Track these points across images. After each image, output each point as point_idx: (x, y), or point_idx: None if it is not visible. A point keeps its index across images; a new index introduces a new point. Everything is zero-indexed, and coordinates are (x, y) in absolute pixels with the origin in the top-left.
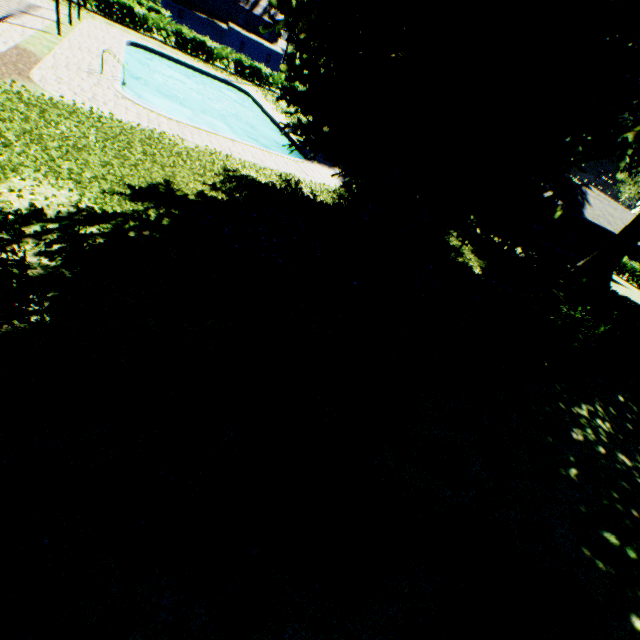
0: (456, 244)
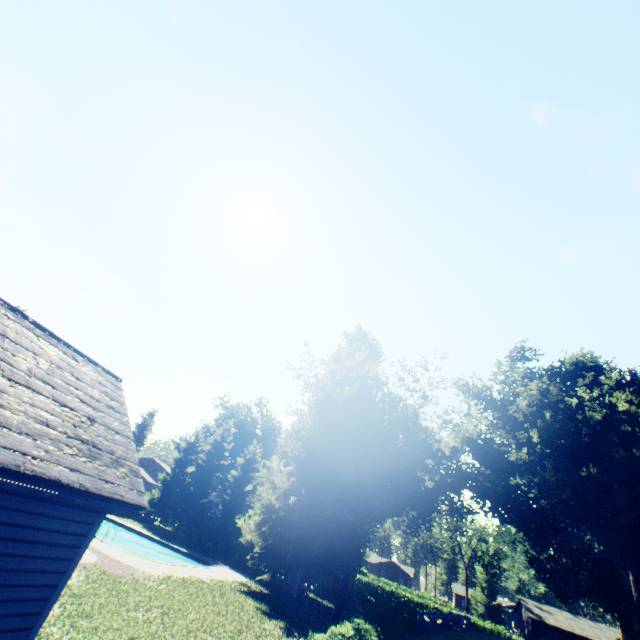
0: (310, 594)
